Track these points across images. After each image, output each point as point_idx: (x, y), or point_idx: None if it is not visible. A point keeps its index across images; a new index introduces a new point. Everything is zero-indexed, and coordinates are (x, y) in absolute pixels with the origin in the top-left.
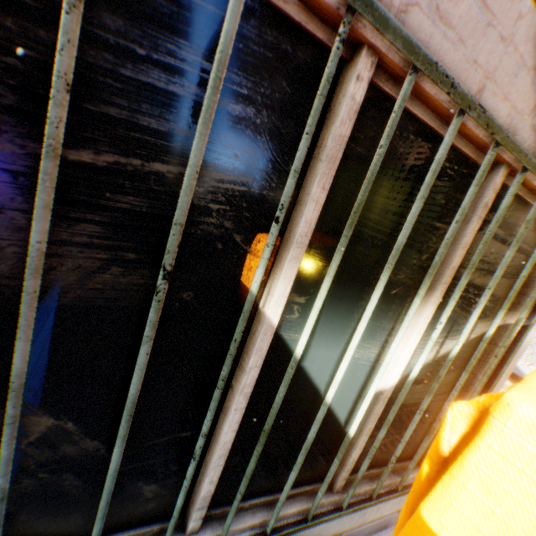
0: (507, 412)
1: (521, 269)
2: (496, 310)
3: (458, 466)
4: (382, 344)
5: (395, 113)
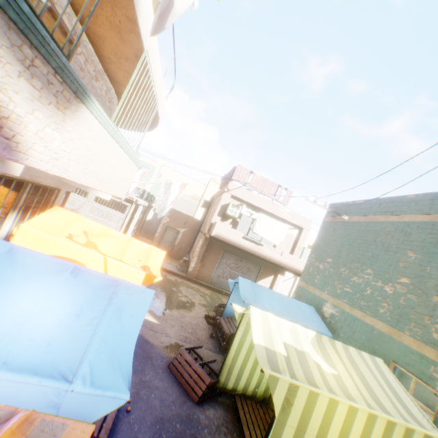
0: (22, 227)
1: (46, 200)
2: (40, 211)
3: (16, 234)
4: (2, 225)
5: (3, 183)
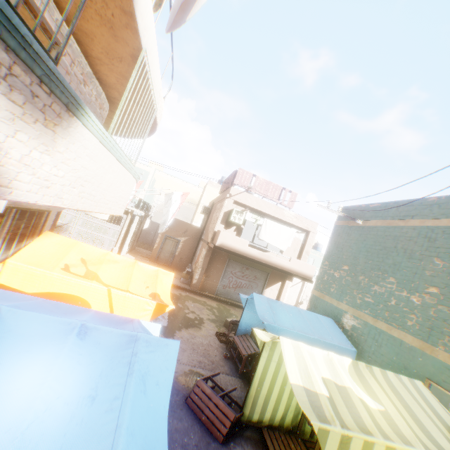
0: (8, 262)
1: (35, 224)
2: (28, 237)
3: (2, 272)
4: None
5: None
